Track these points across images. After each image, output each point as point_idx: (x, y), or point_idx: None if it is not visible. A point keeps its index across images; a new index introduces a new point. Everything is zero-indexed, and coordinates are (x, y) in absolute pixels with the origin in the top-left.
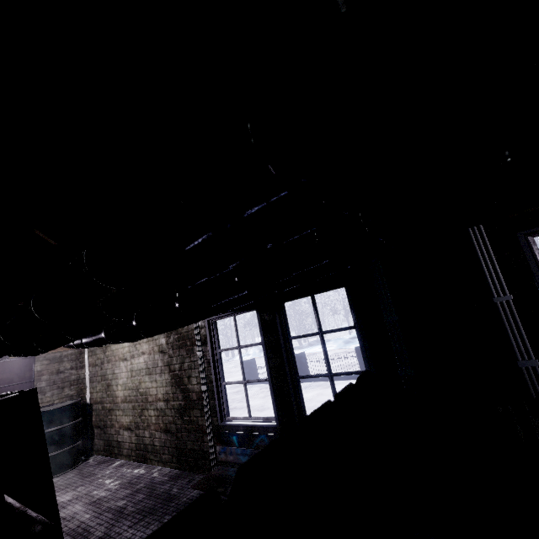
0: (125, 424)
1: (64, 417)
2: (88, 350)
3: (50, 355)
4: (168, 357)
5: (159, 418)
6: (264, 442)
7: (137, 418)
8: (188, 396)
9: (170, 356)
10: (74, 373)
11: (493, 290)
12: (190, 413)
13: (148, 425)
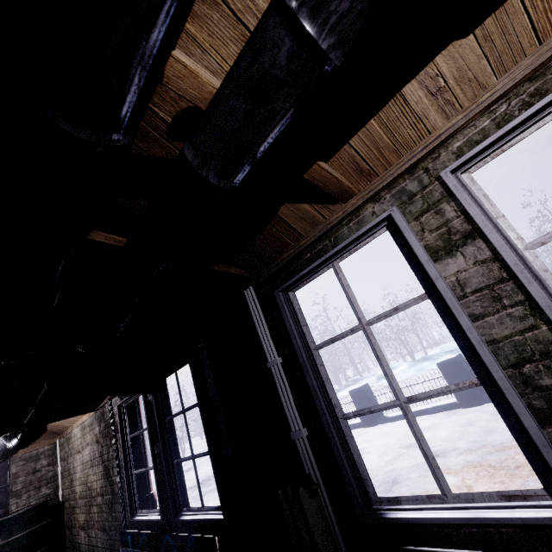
0: (82, 522)
1: (26, 522)
2: (60, 444)
3: (27, 455)
4: (101, 447)
5: (99, 515)
6: (144, 542)
7: (88, 515)
8: (113, 489)
9: (102, 446)
10: (51, 469)
11: (267, 355)
12: (115, 508)
13: (94, 524)
